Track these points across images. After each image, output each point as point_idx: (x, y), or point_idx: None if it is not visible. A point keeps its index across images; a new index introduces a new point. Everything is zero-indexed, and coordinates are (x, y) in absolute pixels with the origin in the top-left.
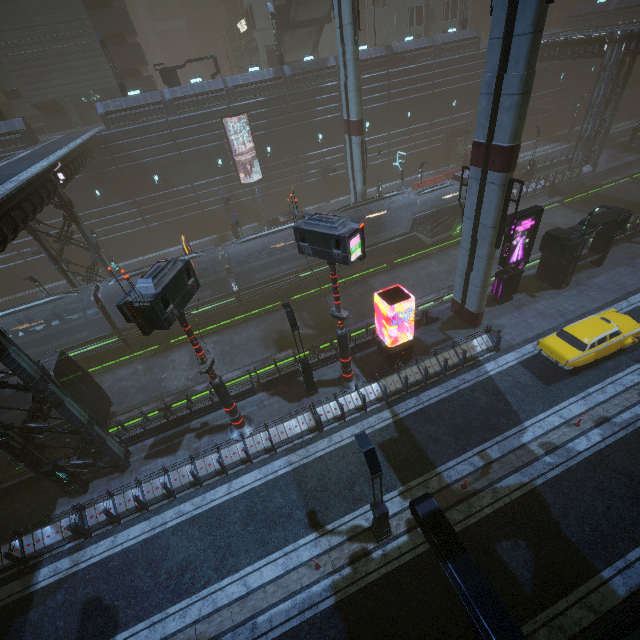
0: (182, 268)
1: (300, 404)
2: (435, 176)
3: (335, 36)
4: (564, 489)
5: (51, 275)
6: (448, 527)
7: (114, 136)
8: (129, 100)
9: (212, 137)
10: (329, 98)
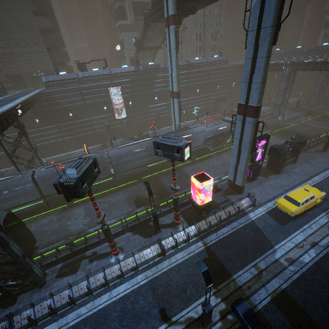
0: (92, 162)
1: (151, 239)
2: (210, 119)
3: (162, 55)
4: (303, 286)
5: (4, 164)
6: (258, 321)
7: (50, 93)
8: (60, 76)
9: (102, 96)
10: (161, 81)
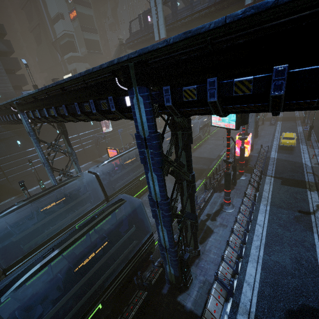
0: None
1: (236, 189)
2: None
3: None
4: None
5: None
6: None
7: None
8: None
9: None
10: None
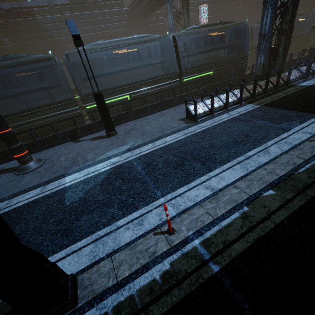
0: None
1: None
2: None
3: None
4: None
5: None
6: None
7: None
8: None
9: (192, 15)
10: (236, 4)
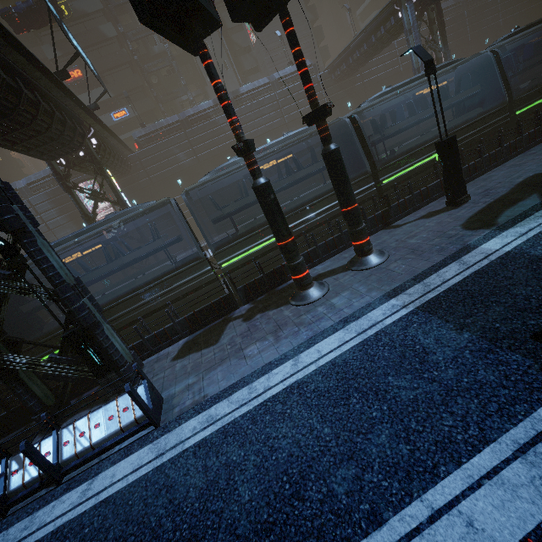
0: None
1: None
2: None
3: None
4: None
5: None
6: None
7: None
8: None
9: None
10: (491, 10)
